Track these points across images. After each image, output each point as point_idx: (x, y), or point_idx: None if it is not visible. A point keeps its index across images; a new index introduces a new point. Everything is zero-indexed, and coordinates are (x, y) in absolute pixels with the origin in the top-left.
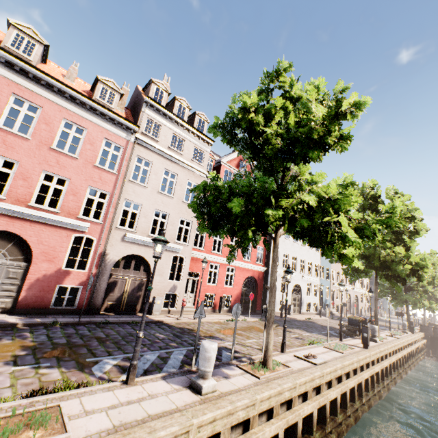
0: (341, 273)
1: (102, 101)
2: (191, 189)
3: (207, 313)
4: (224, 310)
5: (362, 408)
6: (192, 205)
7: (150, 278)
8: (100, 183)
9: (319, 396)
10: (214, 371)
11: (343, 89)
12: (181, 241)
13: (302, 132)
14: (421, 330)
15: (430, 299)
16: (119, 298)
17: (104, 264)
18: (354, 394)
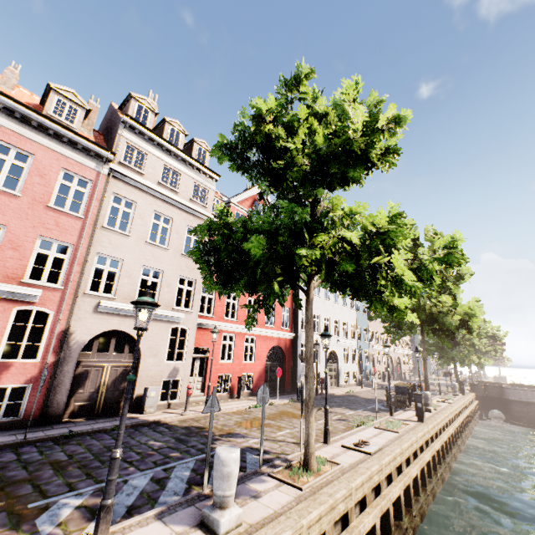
0: (380, 332)
1: (58, 118)
2: (191, 231)
3: (222, 401)
4: (244, 394)
5: (427, 501)
6: (193, 253)
7: (139, 361)
8: (57, 231)
9: (379, 499)
10: (237, 489)
11: (377, 103)
12: (182, 307)
13: (338, 144)
14: (471, 390)
15: (476, 353)
16: (93, 395)
17: (67, 348)
18: (418, 485)
